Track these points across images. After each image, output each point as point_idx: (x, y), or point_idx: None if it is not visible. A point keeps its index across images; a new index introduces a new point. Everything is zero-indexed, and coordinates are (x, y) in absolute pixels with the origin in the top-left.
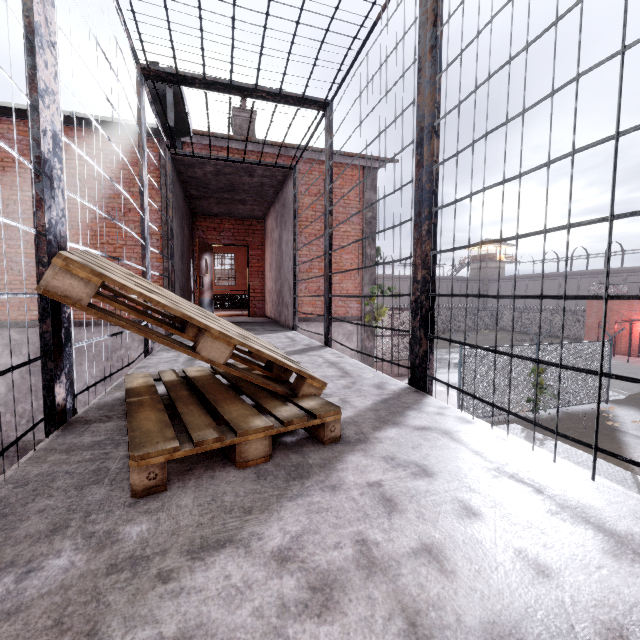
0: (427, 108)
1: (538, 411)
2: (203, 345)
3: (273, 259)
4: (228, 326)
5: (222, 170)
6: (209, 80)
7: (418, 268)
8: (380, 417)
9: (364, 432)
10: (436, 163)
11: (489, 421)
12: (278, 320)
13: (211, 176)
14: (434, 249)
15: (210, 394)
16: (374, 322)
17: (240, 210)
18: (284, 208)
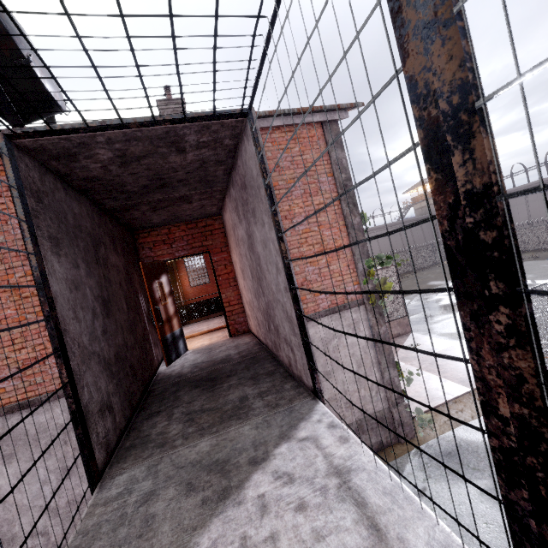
0: None
1: None
2: None
3: (244, 264)
4: None
5: (127, 151)
6: None
7: None
8: None
9: None
10: None
11: None
12: (274, 352)
13: (117, 169)
14: None
15: None
16: (380, 301)
17: (187, 211)
18: (245, 190)
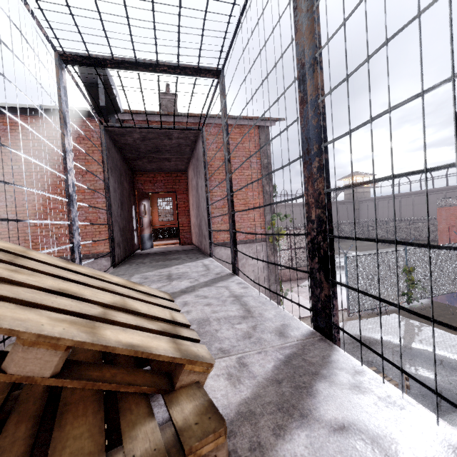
0: (306, 42)
1: (412, 302)
2: (11, 358)
3: (194, 200)
4: (99, 294)
5: (146, 136)
6: (118, 60)
7: (311, 207)
8: (283, 399)
9: (262, 443)
10: (321, 96)
11: (373, 312)
12: (200, 248)
13: (139, 142)
14: (327, 186)
15: (69, 388)
16: (276, 242)
17: (167, 166)
18: (198, 161)
